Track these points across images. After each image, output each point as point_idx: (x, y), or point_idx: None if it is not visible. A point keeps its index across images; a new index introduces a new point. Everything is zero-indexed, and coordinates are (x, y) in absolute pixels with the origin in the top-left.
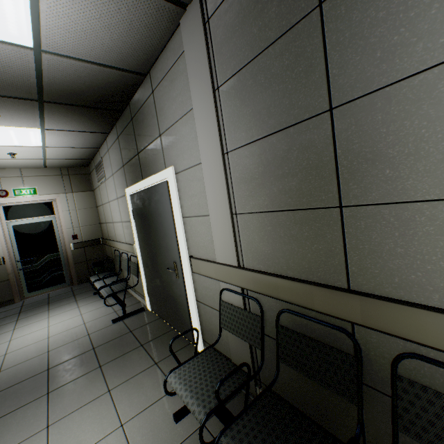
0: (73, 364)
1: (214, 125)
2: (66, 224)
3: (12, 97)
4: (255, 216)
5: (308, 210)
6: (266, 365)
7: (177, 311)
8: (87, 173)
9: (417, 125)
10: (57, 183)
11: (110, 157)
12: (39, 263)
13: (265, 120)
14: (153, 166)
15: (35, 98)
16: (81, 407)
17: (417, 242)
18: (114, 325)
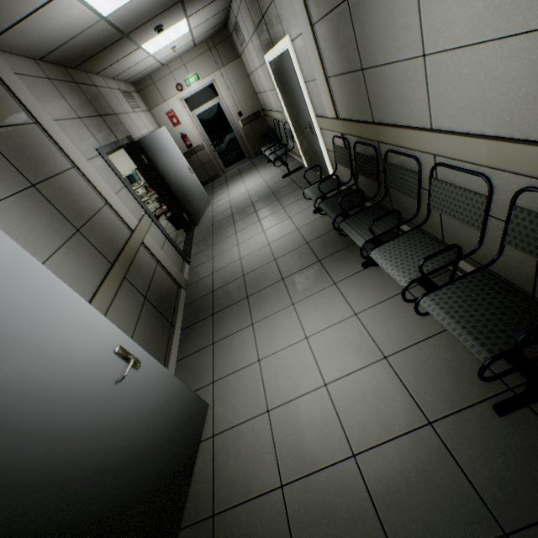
0: (264, 201)
1: (300, 0)
2: (229, 103)
3: (166, 9)
4: (336, 78)
5: (353, 73)
6: (360, 181)
7: (319, 162)
8: (228, 37)
9: (373, 18)
10: (210, 61)
11: (243, 18)
12: (224, 145)
13: (324, 0)
14: (276, 33)
15: (178, 1)
16: (271, 214)
17: (384, 90)
18: (283, 180)
